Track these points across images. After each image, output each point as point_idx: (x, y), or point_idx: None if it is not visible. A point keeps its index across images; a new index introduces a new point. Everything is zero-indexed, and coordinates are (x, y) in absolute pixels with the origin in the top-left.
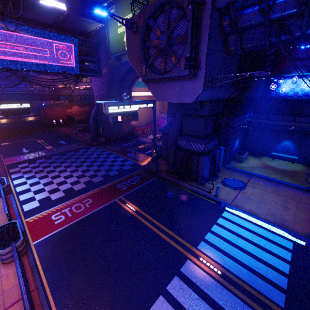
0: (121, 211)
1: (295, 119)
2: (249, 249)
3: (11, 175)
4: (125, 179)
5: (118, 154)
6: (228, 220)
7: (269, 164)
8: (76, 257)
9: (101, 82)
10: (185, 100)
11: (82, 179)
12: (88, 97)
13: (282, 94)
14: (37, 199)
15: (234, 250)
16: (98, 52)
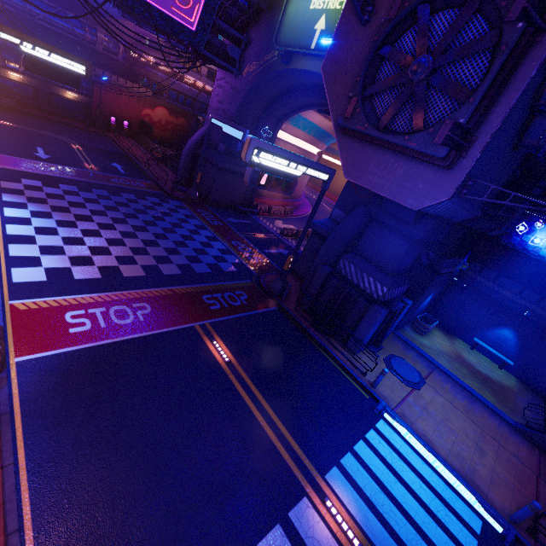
0: (201, 352)
1: (540, 302)
2: (412, 510)
3: (3, 194)
4: (221, 289)
5: (216, 233)
6: (385, 438)
7: (464, 357)
8: (96, 421)
9: (234, 86)
10: (404, 201)
11: (141, 258)
12: (191, 102)
13: (529, 247)
14: (44, 266)
15: (386, 503)
16: (251, 25)
